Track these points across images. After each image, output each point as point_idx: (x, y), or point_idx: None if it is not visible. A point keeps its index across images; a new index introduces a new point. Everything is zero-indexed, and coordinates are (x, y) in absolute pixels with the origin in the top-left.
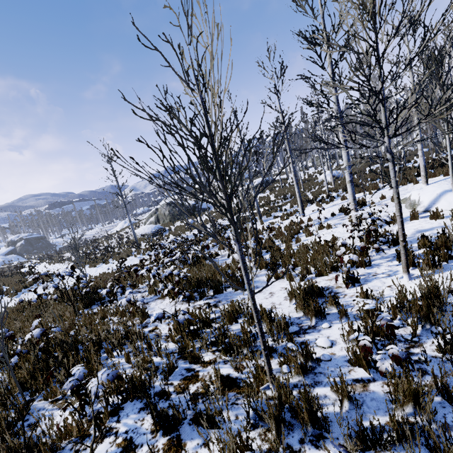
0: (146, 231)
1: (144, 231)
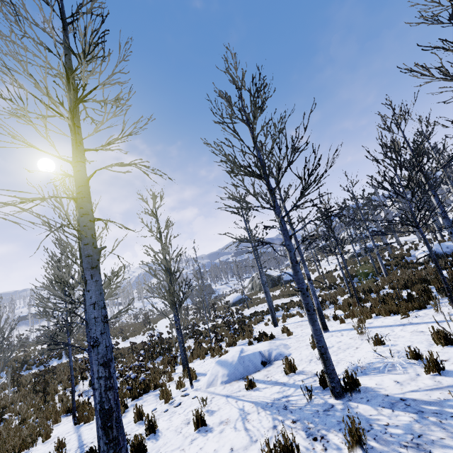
0: (230, 300)
1: (229, 299)
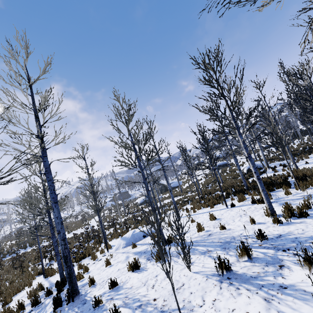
0: (138, 202)
1: (138, 201)
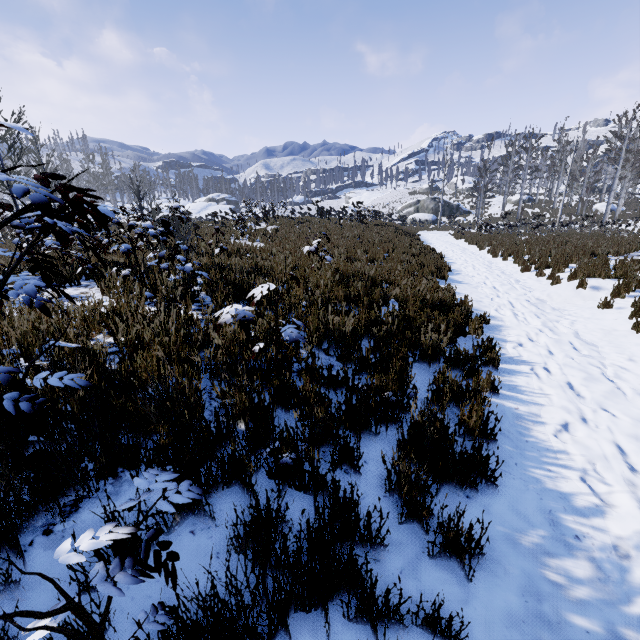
0: (427, 218)
1: (424, 217)
